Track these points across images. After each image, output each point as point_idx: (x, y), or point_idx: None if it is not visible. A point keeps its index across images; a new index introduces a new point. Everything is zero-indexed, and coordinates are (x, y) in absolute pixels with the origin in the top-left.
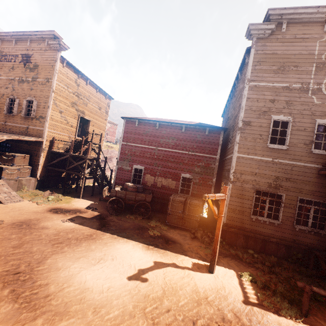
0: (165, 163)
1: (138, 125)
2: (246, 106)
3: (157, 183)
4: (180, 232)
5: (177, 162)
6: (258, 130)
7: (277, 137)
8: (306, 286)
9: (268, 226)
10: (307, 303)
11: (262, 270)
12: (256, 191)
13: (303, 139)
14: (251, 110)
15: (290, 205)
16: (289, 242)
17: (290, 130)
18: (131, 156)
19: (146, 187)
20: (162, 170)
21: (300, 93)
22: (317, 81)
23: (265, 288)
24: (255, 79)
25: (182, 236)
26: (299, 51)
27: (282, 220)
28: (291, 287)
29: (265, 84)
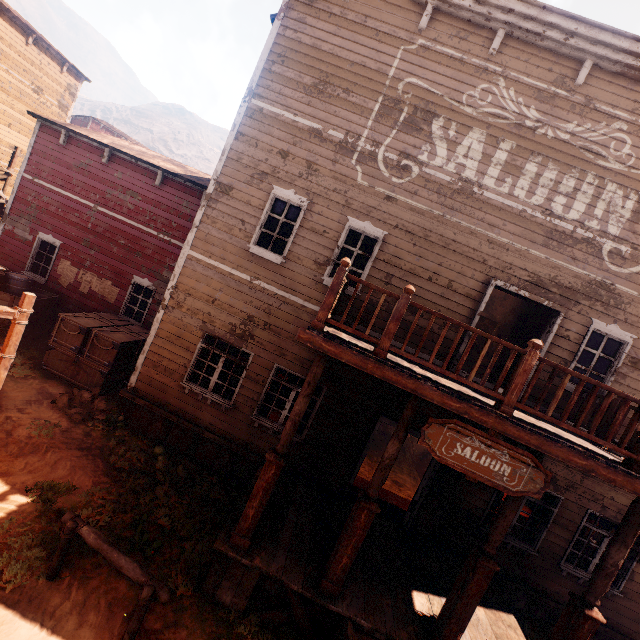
0: (106, 245)
1: (66, 143)
2: (233, 150)
3: (82, 284)
4: (52, 387)
5: (131, 249)
6: (242, 211)
7: (274, 236)
8: (68, 522)
9: (210, 409)
10: (57, 555)
11: (123, 485)
12: (211, 336)
13: (316, 251)
14: (241, 162)
15: (258, 376)
16: (235, 446)
17: (297, 227)
18: (37, 211)
19: (59, 287)
20: (98, 260)
21: (339, 154)
22: (374, 136)
23: (44, 516)
24: (265, 94)
25: (39, 395)
26: (362, 58)
27: (237, 402)
28: (134, 523)
29: (281, 112)
